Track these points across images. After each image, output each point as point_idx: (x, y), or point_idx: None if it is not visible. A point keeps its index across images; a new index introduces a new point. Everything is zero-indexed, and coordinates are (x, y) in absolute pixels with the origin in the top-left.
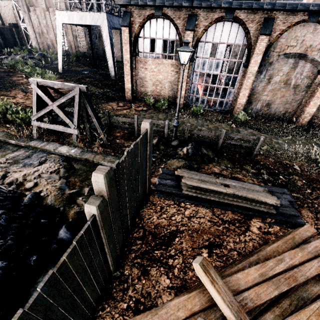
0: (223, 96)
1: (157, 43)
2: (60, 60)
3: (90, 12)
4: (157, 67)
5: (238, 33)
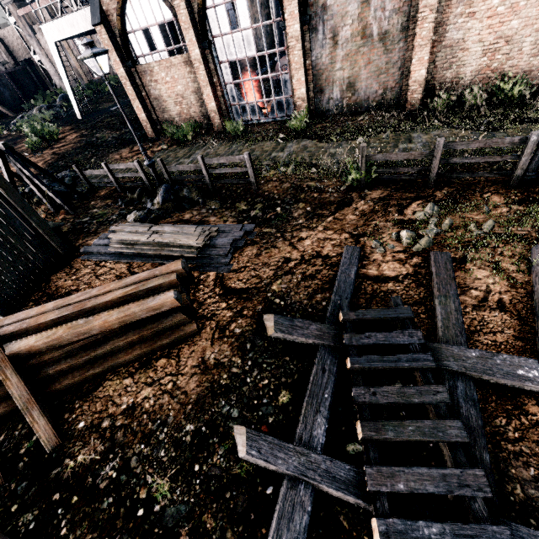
0: (278, 91)
1: (153, 34)
2: (73, 100)
3: (79, 10)
4: (169, 73)
5: None
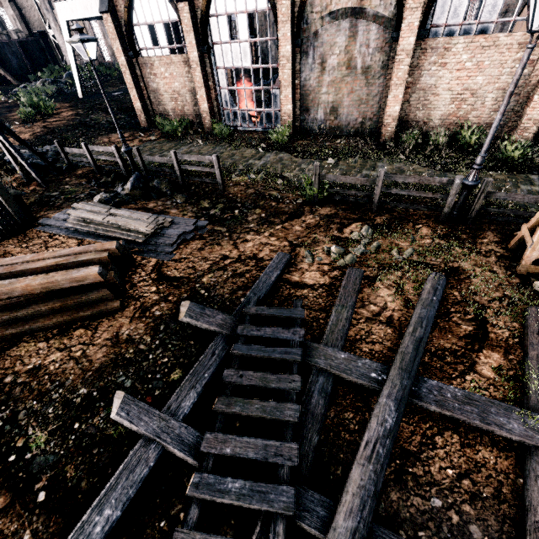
0: (268, 104)
1: (157, 30)
2: (76, 79)
3: None
4: (168, 69)
5: None
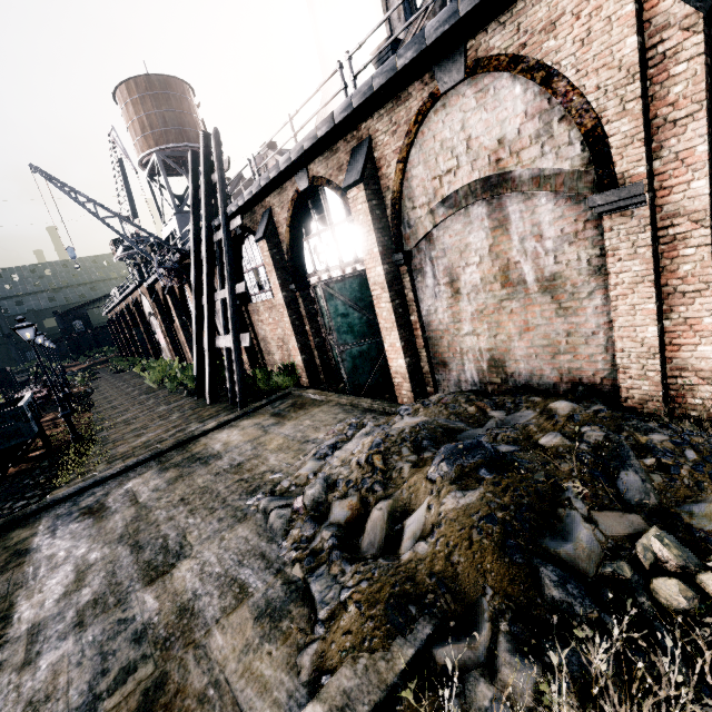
0: None
1: None
2: None
3: None
4: None
5: None
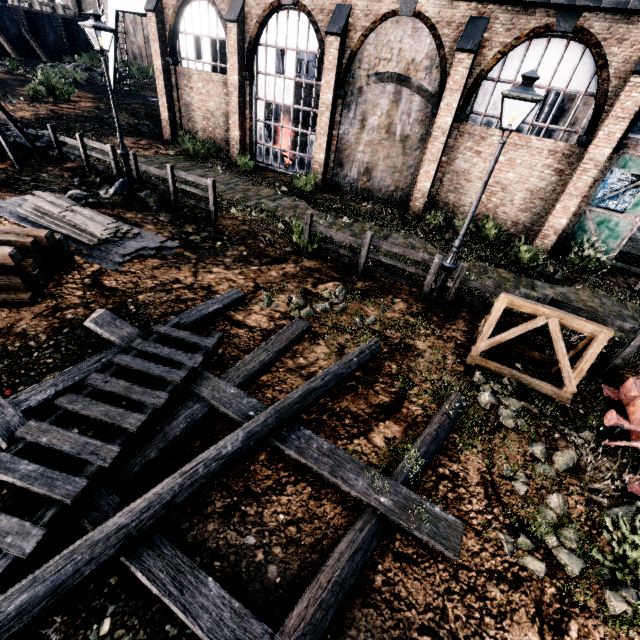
0: (304, 148)
1: (203, 44)
2: (111, 72)
3: None
4: (206, 86)
5: (311, 33)
